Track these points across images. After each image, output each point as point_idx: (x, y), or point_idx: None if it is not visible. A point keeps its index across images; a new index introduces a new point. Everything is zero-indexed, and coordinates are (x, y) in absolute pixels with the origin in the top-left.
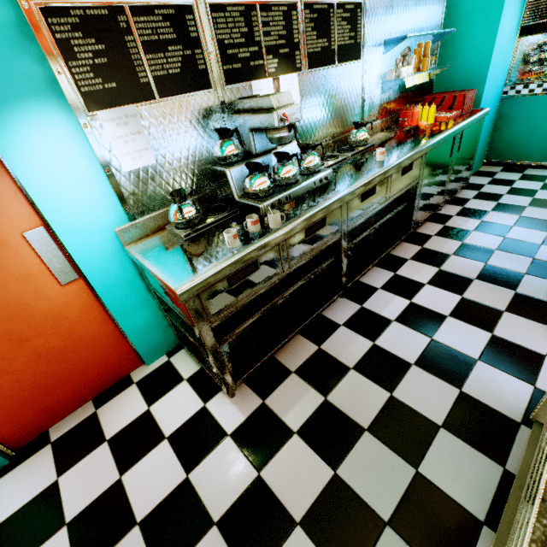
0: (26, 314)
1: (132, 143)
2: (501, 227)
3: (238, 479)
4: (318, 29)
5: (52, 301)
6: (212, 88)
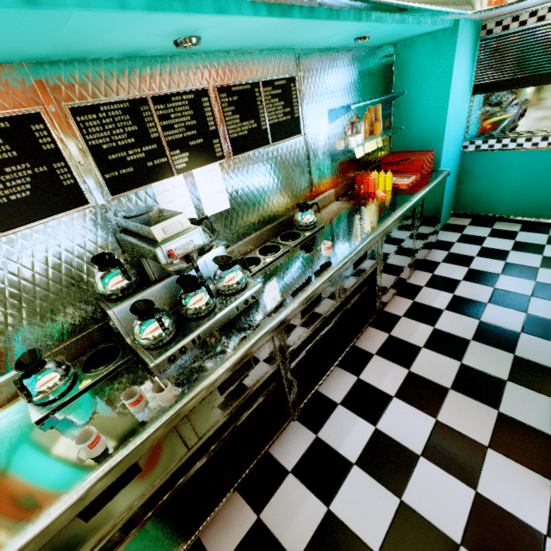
0: None
1: None
2: (475, 305)
3: None
4: (241, 111)
5: None
6: (89, 203)
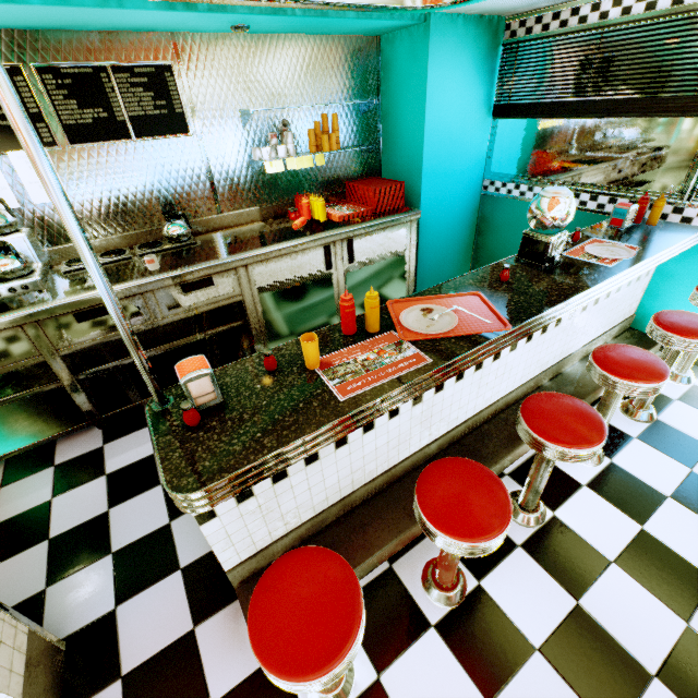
0: None
1: None
2: None
3: None
4: (80, 97)
5: None
6: None
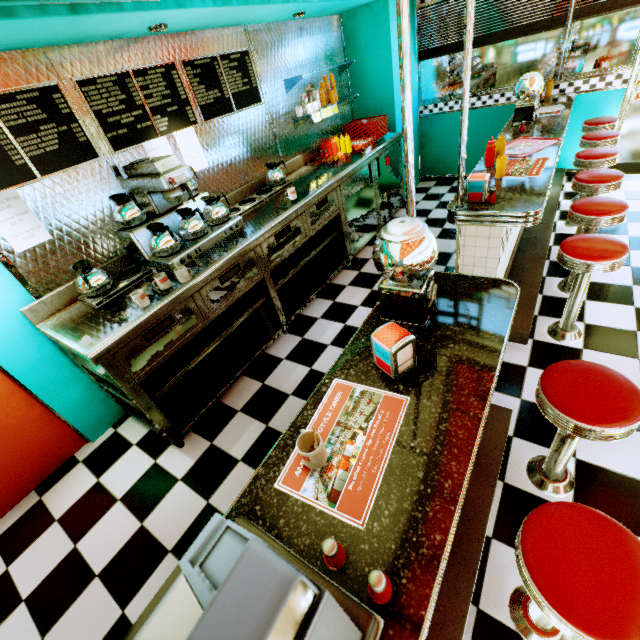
0: None
1: (21, 223)
2: None
3: (190, 512)
4: (205, 82)
5: None
6: (99, 157)
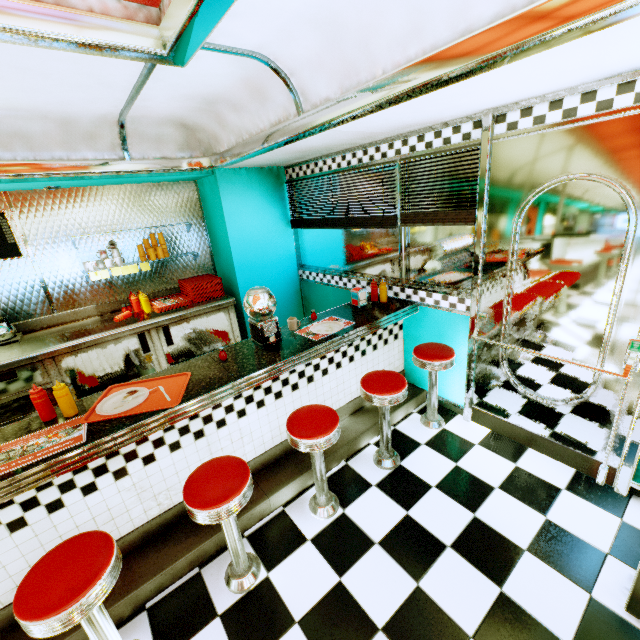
0: None
1: None
2: None
3: None
4: None
5: None
6: None
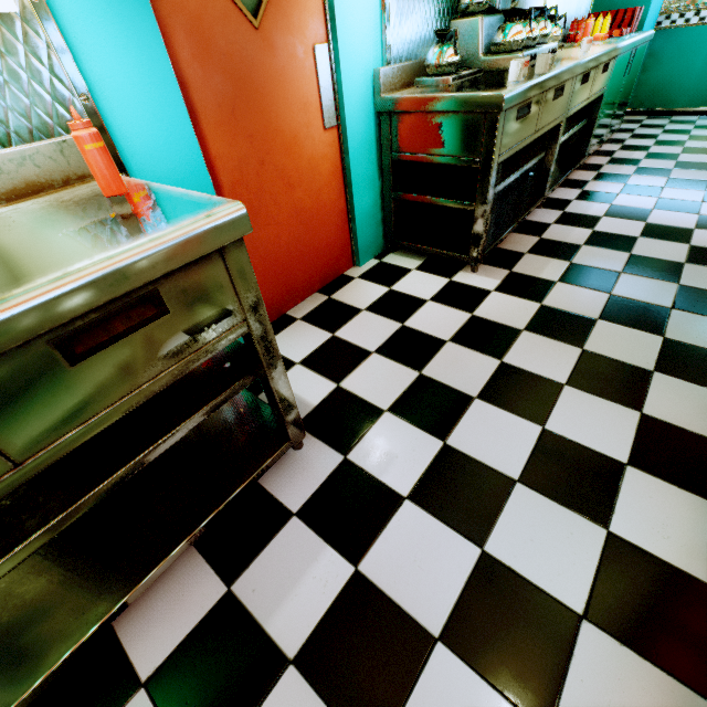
0: (297, 154)
1: None
2: (669, 155)
3: (524, 309)
4: None
5: (315, 146)
6: None
